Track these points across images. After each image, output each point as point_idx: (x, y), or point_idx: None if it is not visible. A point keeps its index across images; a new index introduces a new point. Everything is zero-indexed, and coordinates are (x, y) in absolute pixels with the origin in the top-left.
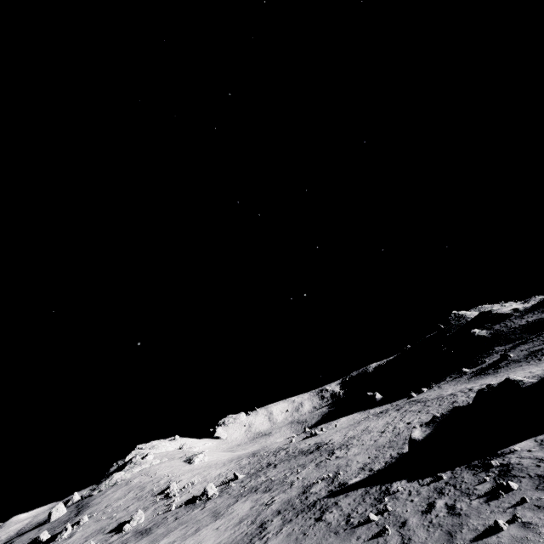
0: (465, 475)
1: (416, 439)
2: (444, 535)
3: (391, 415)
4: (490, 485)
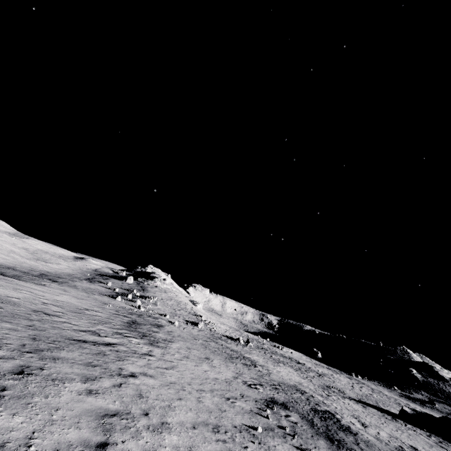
0: (438, 438)
1: (407, 411)
2: (443, 445)
3: (346, 378)
4: None
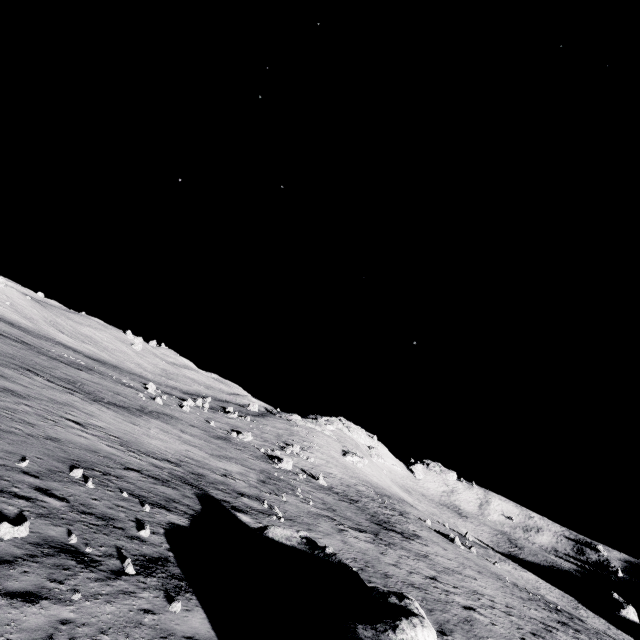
0: (127, 543)
1: (265, 531)
2: None
3: (528, 608)
4: (49, 533)
